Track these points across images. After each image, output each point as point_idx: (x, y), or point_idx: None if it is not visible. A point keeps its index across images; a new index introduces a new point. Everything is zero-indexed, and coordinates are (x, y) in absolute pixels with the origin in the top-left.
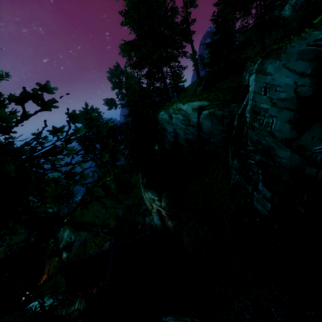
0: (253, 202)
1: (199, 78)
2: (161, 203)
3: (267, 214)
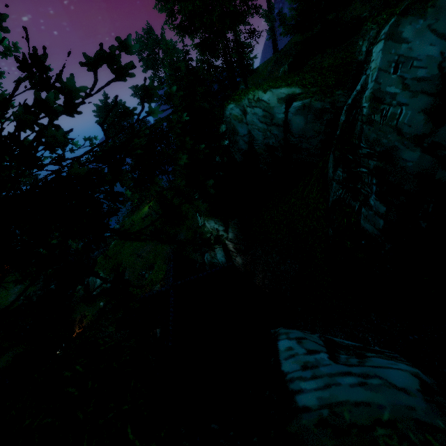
0: (360, 221)
1: (276, 53)
2: (228, 234)
3: (377, 234)
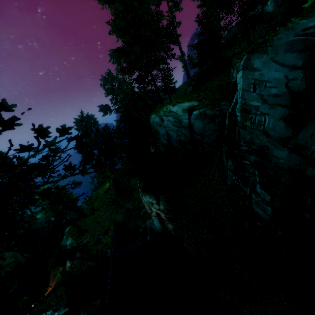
0: (252, 205)
1: (189, 78)
2: (160, 206)
3: (268, 219)
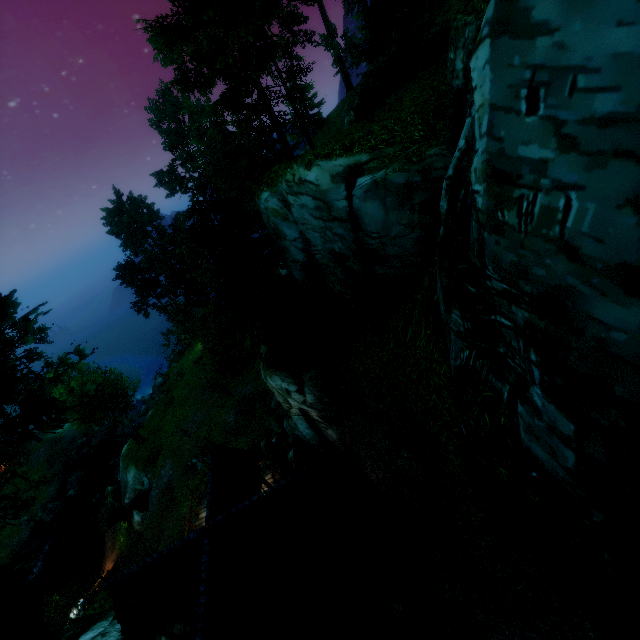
0: (519, 431)
1: (351, 92)
2: (305, 396)
3: (565, 478)
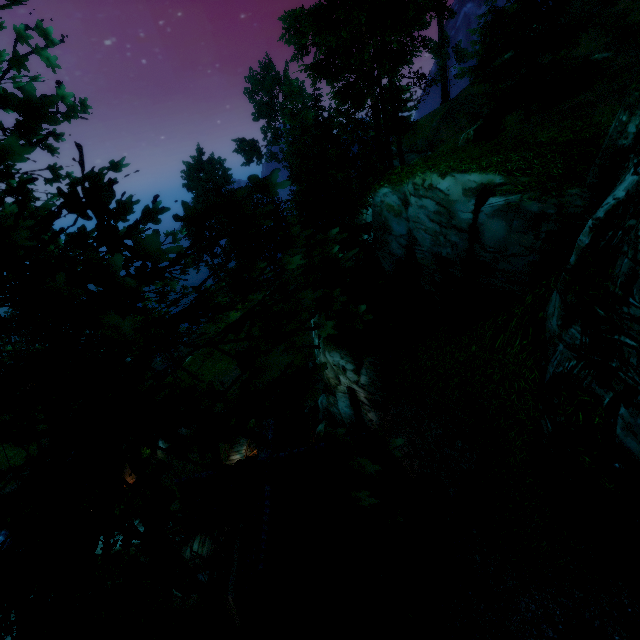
0: (615, 429)
1: (447, 103)
2: (360, 376)
3: None
